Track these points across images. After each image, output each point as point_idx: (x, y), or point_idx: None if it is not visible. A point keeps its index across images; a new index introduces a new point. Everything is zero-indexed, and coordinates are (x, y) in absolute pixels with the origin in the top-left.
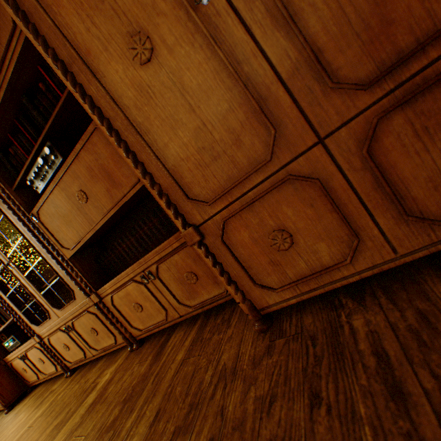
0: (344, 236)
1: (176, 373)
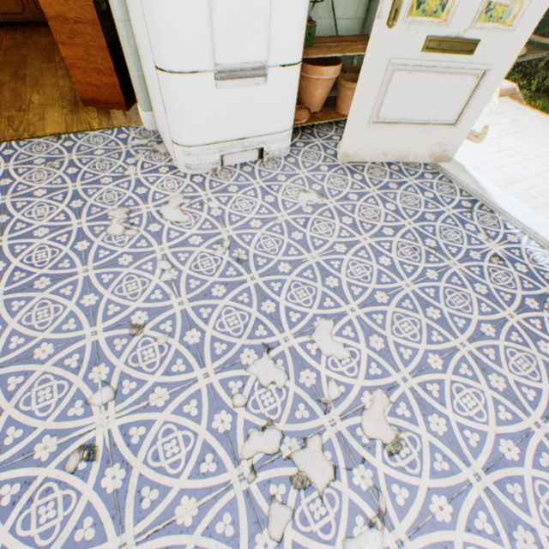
0: (22, 6)
1: None
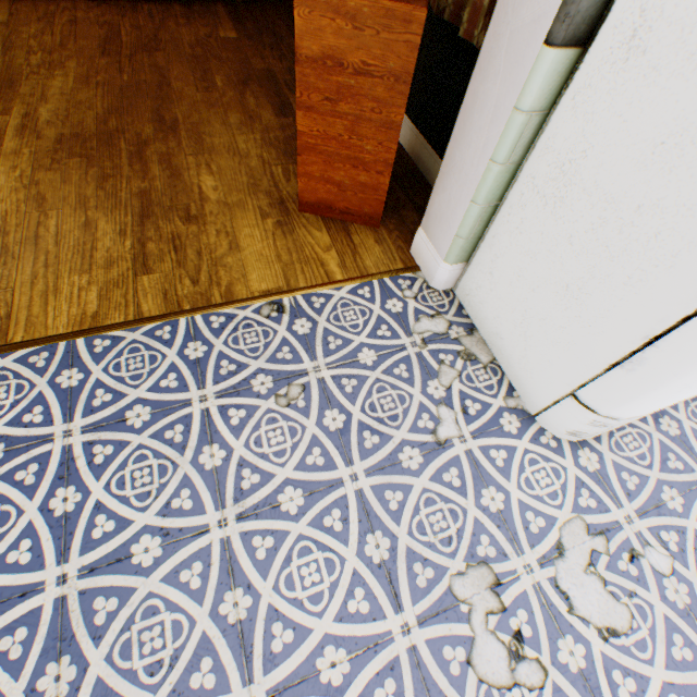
0: None
1: (15, 6)
